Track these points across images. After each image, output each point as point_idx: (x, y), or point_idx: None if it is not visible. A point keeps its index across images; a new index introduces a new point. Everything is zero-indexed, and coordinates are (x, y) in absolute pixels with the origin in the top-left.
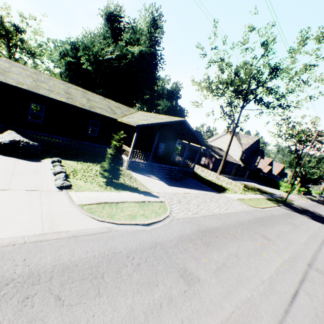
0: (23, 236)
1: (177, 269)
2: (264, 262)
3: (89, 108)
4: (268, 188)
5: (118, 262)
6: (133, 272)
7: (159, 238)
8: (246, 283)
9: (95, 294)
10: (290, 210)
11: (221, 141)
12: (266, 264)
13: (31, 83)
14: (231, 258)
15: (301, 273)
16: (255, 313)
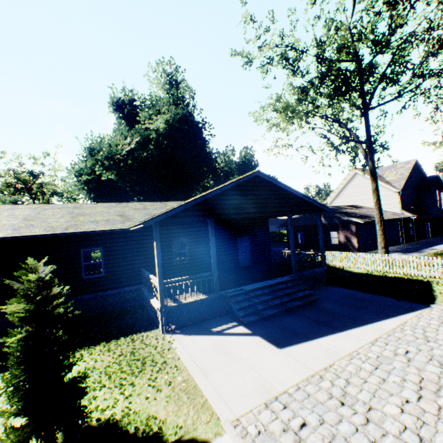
0: None
1: None
2: None
3: (65, 228)
4: None
5: None
6: None
7: None
8: None
9: None
10: None
11: (349, 193)
12: None
13: None
14: None
15: None
16: None
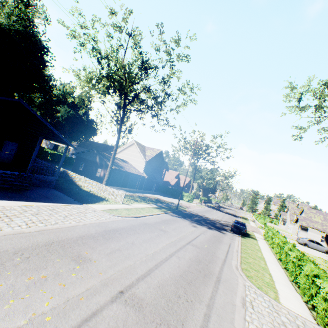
0: None
1: None
2: None
3: None
4: (172, 198)
5: None
6: None
7: None
8: None
9: None
10: (177, 216)
11: (127, 153)
12: None
13: None
14: None
15: (73, 324)
16: None
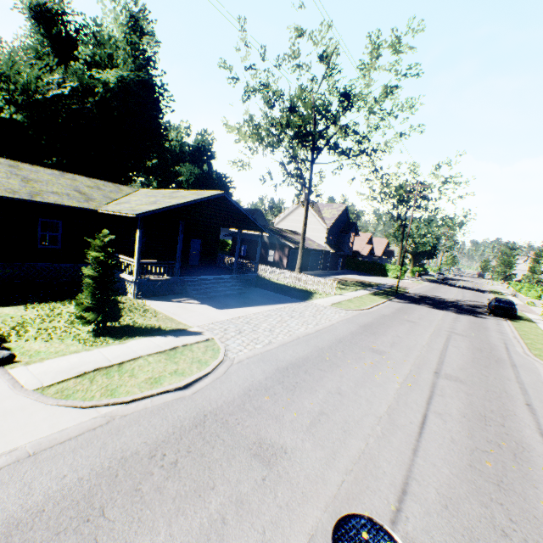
0: None
1: (248, 446)
2: (378, 389)
3: (30, 195)
4: (373, 277)
5: (133, 474)
6: (165, 480)
7: (209, 403)
8: (357, 430)
9: None
10: (405, 302)
11: (294, 219)
12: (381, 390)
13: None
14: (331, 399)
15: (428, 388)
16: (374, 470)
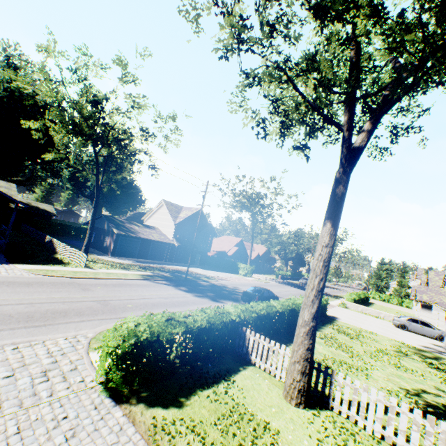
0: None
1: None
2: None
3: None
4: (218, 272)
5: None
6: None
7: None
8: None
9: None
10: (165, 283)
11: (156, 217)
12: None
13: None
14: None
15: None
16: None
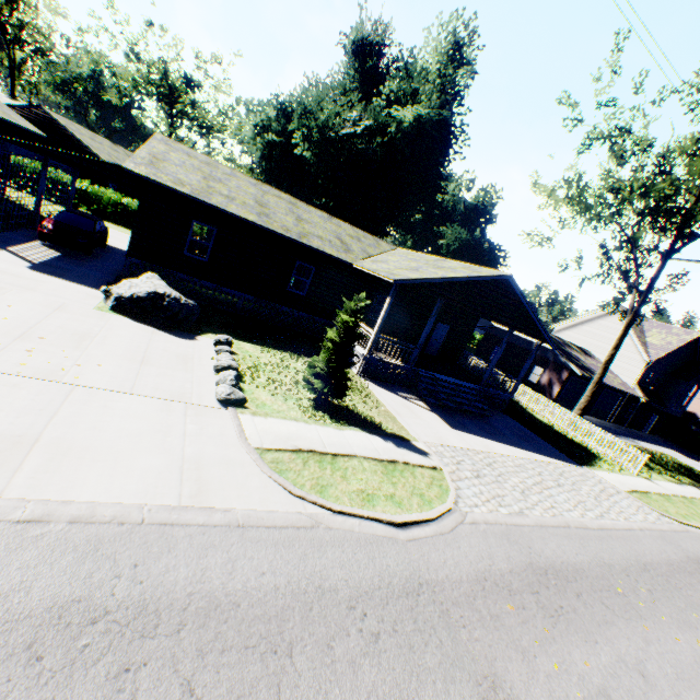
0: (141, 505)
1: (474, 676)
2: None
3: (299, 236)
4: None
5: (327, 619)
6: (361, 655)
7: (426, 568)
8: None
9: (269, 699)
10: None
11: (589, 332)
12: None
13: (198, 183)
14: (624, 677)
15: None
16: None
